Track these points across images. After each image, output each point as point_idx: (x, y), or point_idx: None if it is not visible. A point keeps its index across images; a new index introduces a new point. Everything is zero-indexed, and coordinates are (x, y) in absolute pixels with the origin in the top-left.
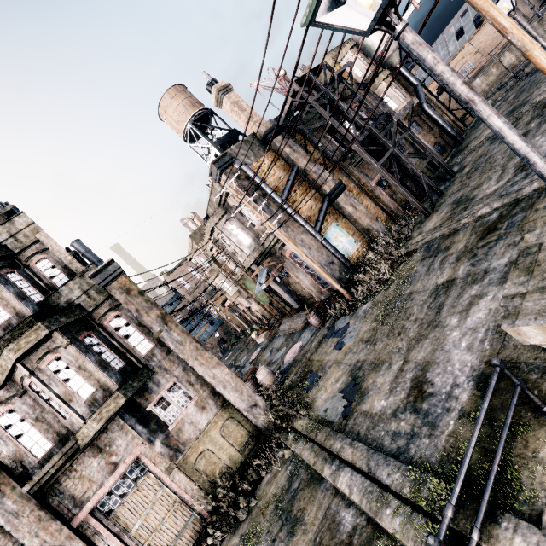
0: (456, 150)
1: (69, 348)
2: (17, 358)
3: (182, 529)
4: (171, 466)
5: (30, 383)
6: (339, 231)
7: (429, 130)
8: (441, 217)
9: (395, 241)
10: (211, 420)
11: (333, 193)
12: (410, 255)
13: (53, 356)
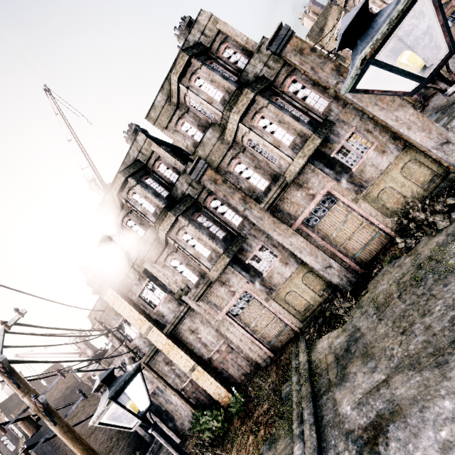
0: None
1: (269, 107)
2: (239, 118)
3: (370, 240)
4: (357, 197)
5: (247, 141)
6: None
7: None
8: None
9: None
10: (391, 162)
11: None
12: None
13: (259, 115)
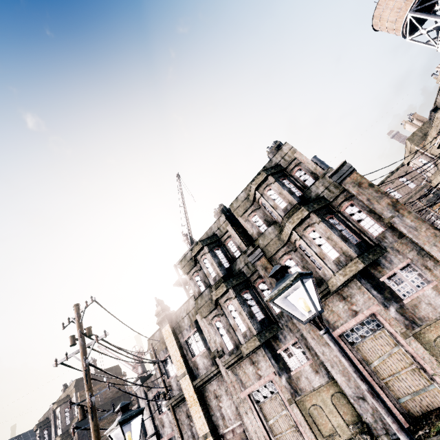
0: None
1: (320, 224)
2: (293, 227)
3: (421, 390)
4: (407, 333)
5: (299, 244)
6: None
7: None
8: None
9: None
10: None
11: None
12: None
13: (311, 228)
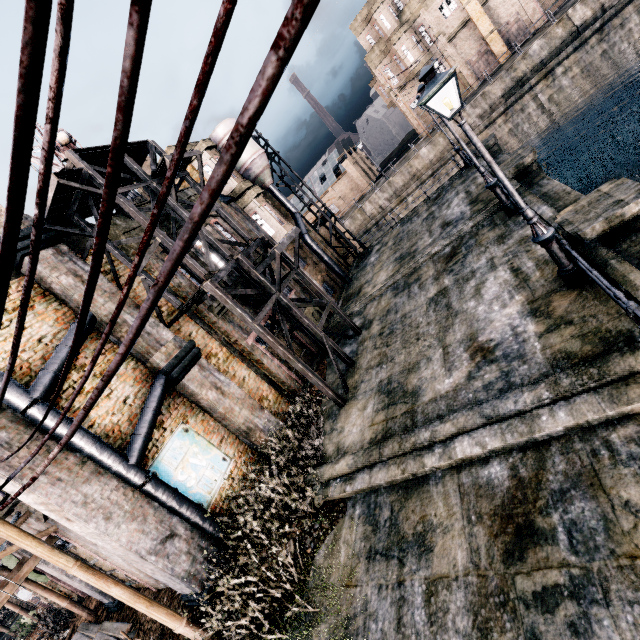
0: (348, 293)
1: None
2: None
3: None
4: None
5: None
6: (189, 444)
7: (315, 265)
8: (369, 420)
9: (301, 481)
10: None
11: (176, 367)
12: (335, 518)
13: None
